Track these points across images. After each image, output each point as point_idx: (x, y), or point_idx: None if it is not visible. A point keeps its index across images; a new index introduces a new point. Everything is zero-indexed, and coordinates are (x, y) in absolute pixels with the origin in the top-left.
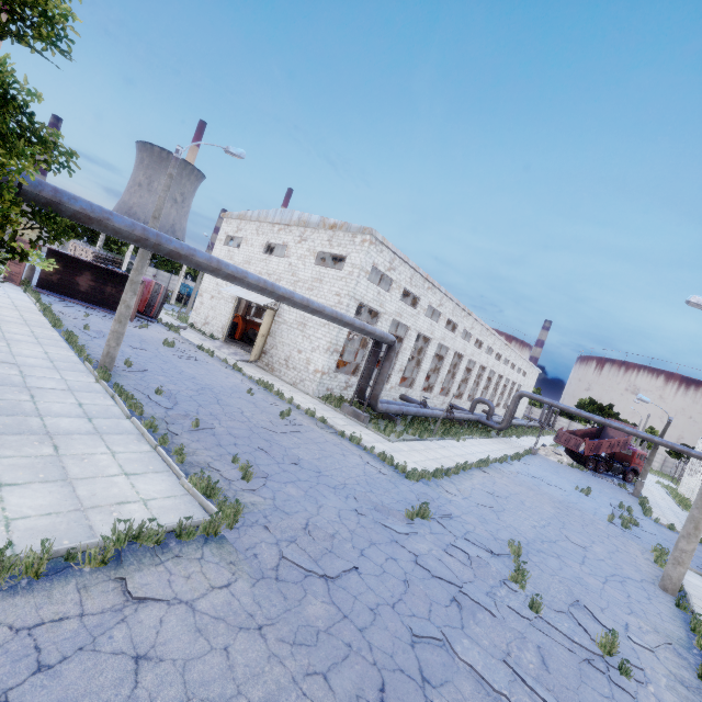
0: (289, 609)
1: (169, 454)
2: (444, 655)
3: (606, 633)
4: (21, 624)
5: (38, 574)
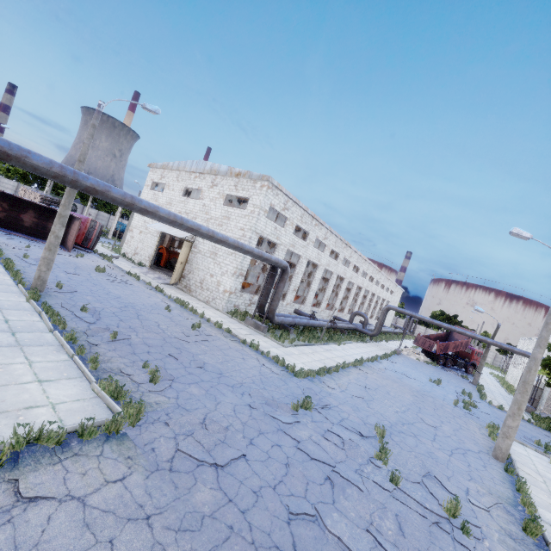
0: (178, 497)
1: (85, 362)
2: (316, 529)
3: (451, 499)
4: None
5: None
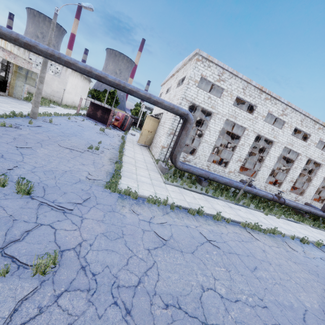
0: None
1: None
2: None
3: None
4: None
5: None
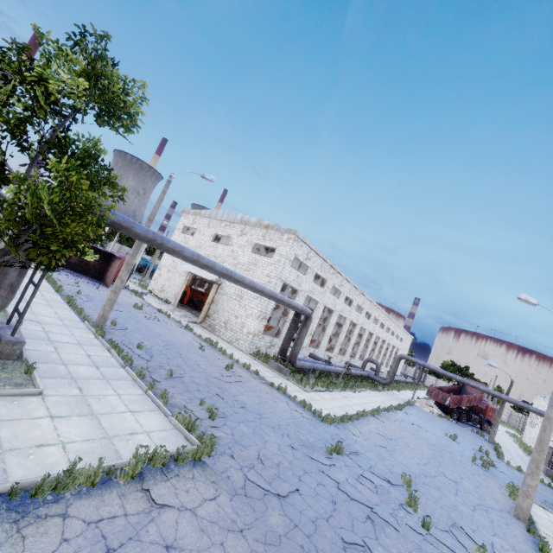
0: (257, 518)
1: (156, 397)
2: None
3: (478, 547)
4: (90, 519)
5: (94, 483)
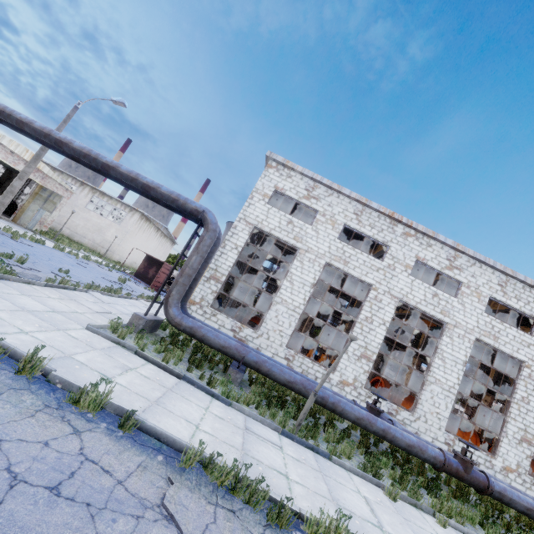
0: None
1: None
2: None
3: None
4: None
5: None
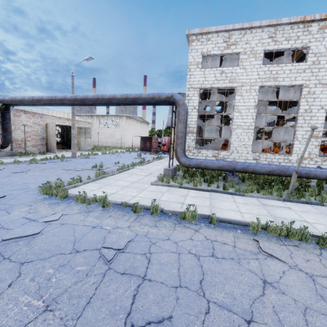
0: None
1: None
2: None
3: None
4: None
5: None
